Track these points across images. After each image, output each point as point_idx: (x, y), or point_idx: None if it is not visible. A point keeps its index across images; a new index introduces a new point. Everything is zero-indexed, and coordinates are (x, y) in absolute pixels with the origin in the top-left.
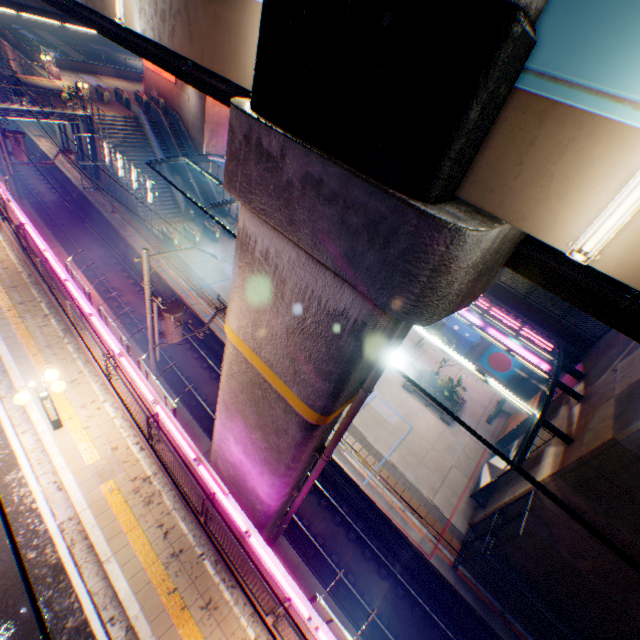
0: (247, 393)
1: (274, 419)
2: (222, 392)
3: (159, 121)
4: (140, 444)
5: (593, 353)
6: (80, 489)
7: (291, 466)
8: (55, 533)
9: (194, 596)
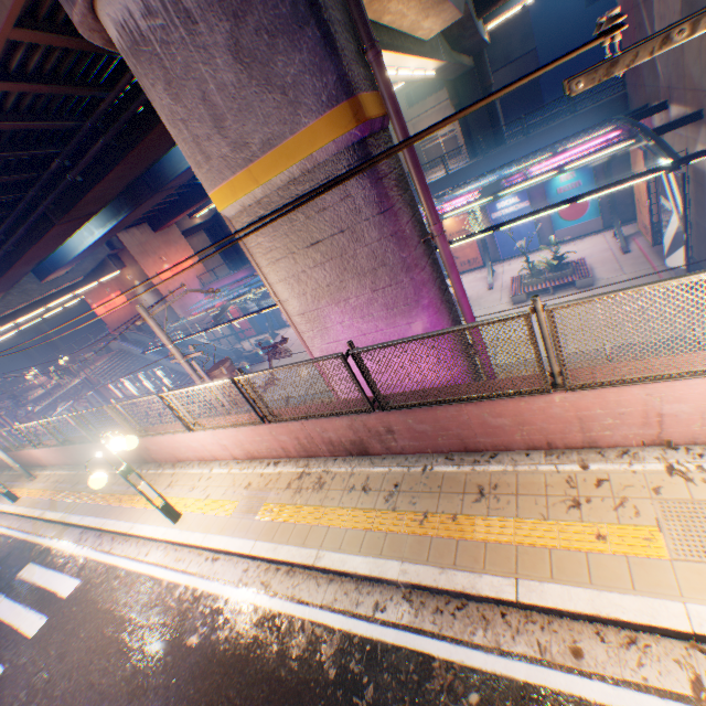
0: (297, 250)
1: (337, 223)
2: (290, 310)
3: (139, 339)
4: (271, 463)
5: (632, 92)
6: (235, 537)
7: (409, 263)
8: (238, 595)
9: (455, 501)
